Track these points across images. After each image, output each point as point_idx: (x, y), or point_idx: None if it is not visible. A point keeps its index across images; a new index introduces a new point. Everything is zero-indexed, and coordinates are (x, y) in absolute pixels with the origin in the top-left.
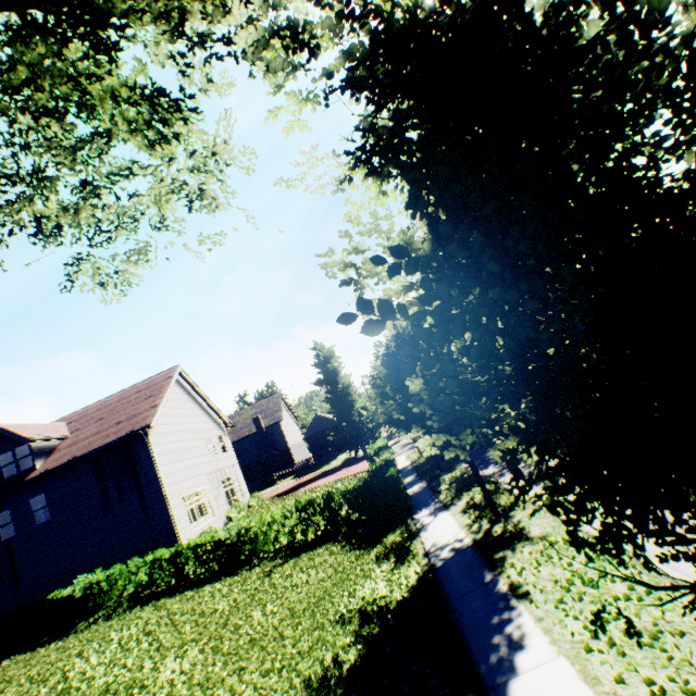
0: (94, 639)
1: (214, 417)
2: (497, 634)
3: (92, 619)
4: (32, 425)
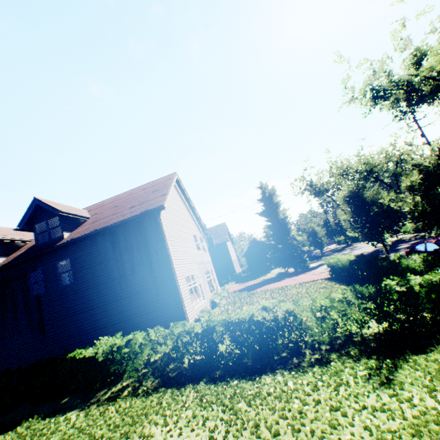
0: (128, 435)
1: (196, 222)
2: None
3: (115, 389)
4: (62, 205)
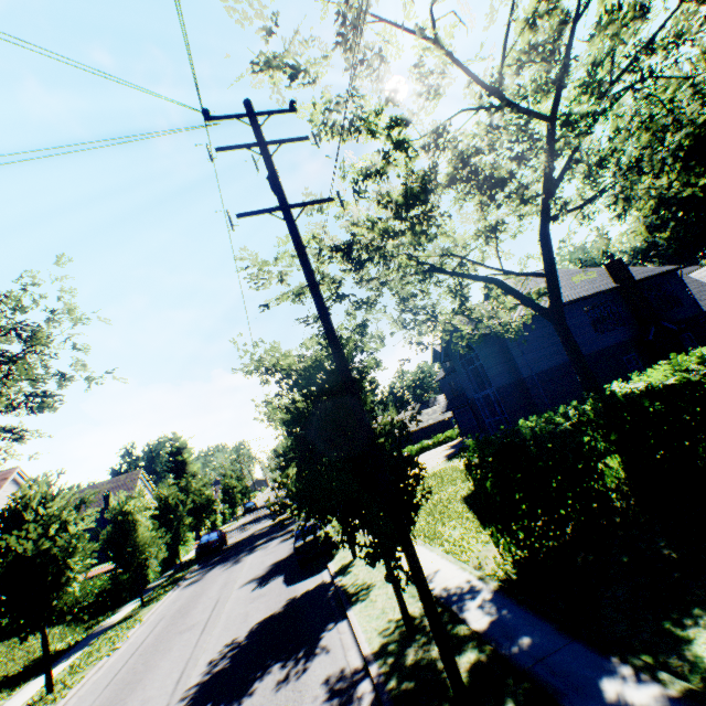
0: None
1: None
2: (68, 657)
3: None
4: None
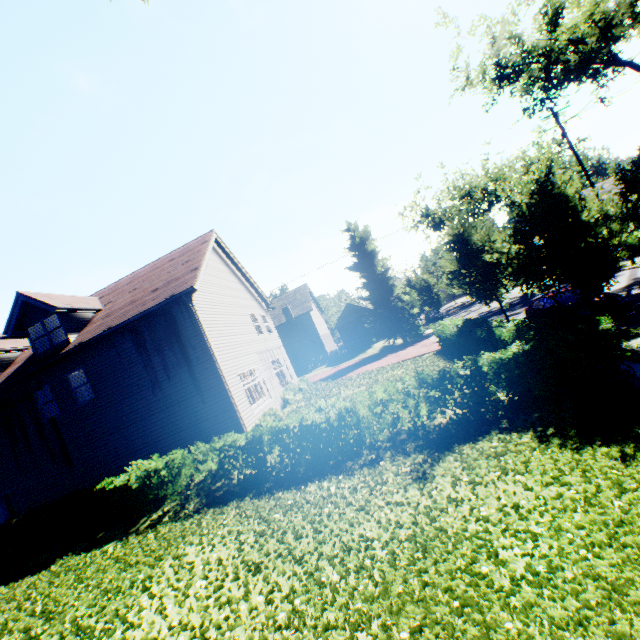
0: (163, 558)
1: (255, 295)
2: None
3: (155, 515)
4: (59, 296)
